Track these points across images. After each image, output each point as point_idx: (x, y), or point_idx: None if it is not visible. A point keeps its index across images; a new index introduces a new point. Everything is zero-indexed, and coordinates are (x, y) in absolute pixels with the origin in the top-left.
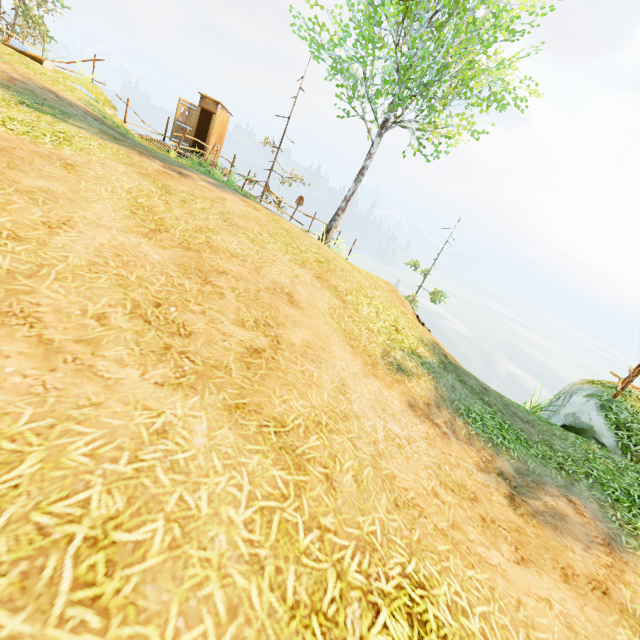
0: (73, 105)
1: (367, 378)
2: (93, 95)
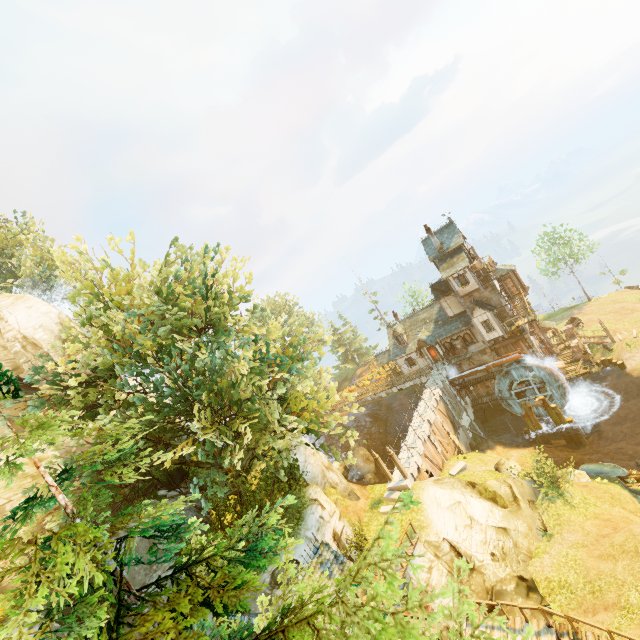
0: None
1: None
2: None
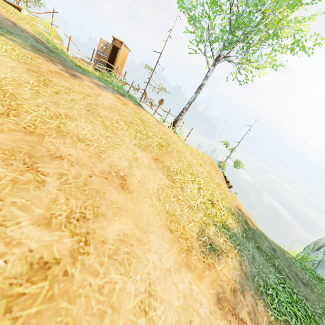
0: (24, 31)
1: (179, 272)
2: (48, 31)
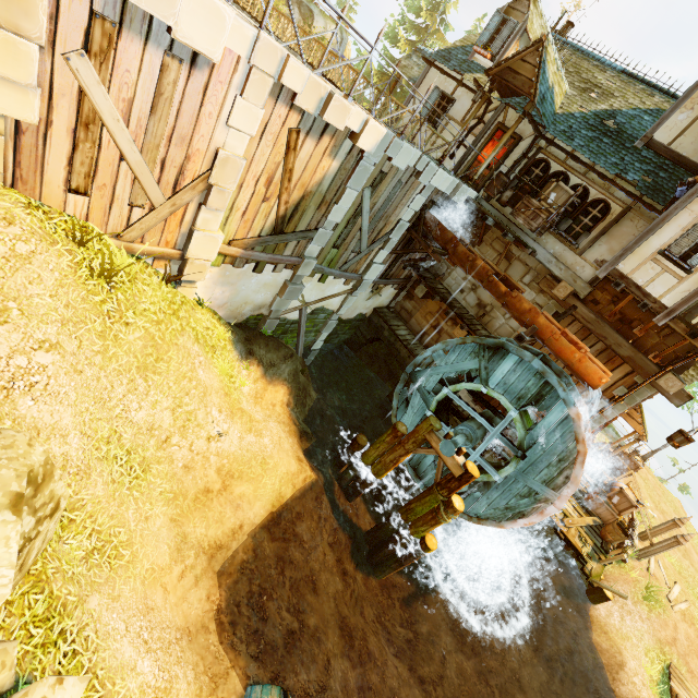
0: None
1: None
2: None
